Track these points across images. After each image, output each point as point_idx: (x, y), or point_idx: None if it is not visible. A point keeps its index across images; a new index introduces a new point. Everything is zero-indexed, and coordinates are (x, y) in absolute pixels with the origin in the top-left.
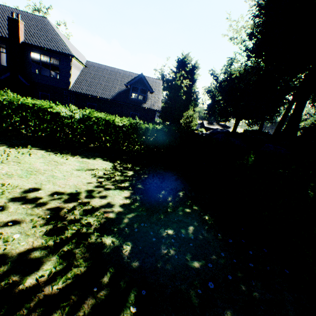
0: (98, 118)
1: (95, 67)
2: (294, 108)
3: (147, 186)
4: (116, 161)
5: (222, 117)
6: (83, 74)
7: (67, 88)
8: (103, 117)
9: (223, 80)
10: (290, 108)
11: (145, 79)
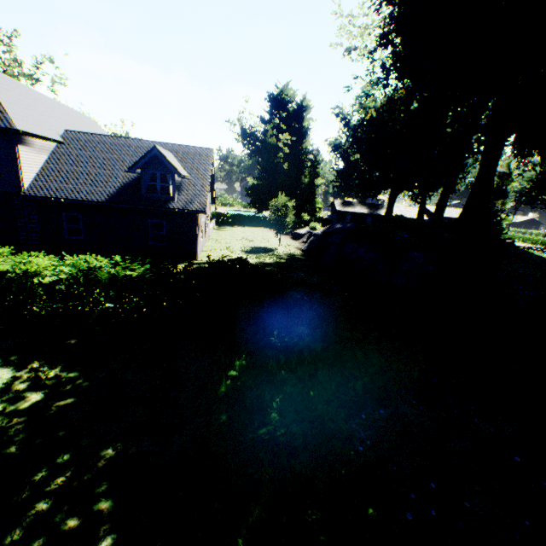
0: (4, 272)
1: (80, 141)
2: (478, 168)
3: (36, 443)
4: (37, 360)
5: (364, 191)
6: (54, 158)
7: (20, 191)
8: (12, 269)
9: (358, 123)
10: (453, 176)
11: (163, 157)
